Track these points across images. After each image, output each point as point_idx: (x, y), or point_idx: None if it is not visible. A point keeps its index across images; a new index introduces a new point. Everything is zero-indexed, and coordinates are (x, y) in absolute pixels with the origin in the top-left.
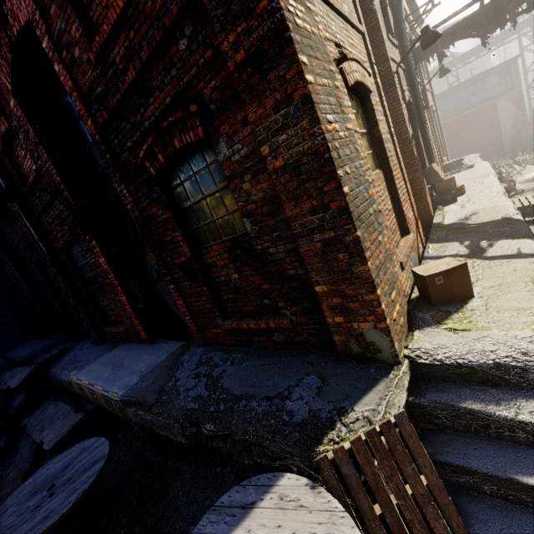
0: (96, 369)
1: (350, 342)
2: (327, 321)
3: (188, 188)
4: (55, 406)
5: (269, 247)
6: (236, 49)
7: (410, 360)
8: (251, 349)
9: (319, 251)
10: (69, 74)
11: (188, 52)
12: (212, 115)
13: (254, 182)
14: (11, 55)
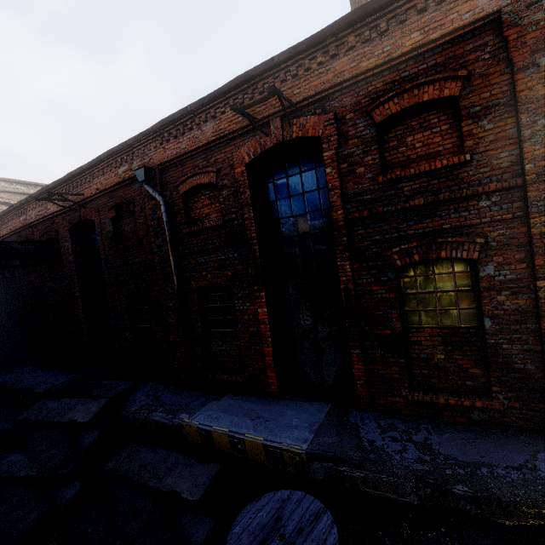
0: (220, 416)
1: None
2: None
3: (420, 281)
4: (152, 452)
5: (504, 343)
6: (544, 225)
7: None
8: (437, 422)
9: None
10: (339, 178)
11: (487, 208)
12: (489, 248)
13: (510, 297)
14: (272, 145)
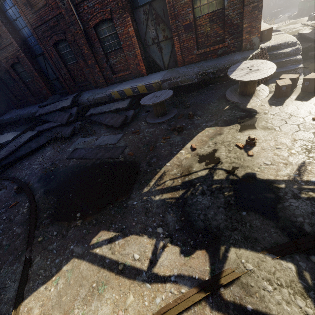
0: (125, 86)
1: (247, 44)
2: (243, 38)
3: None
4: (102, 106)
5: (231, 12)
6: None
7: (260, 48)
8: (206, 60)
9: (250, 11)
10: None
11: None
12: None
13: None
14: None
